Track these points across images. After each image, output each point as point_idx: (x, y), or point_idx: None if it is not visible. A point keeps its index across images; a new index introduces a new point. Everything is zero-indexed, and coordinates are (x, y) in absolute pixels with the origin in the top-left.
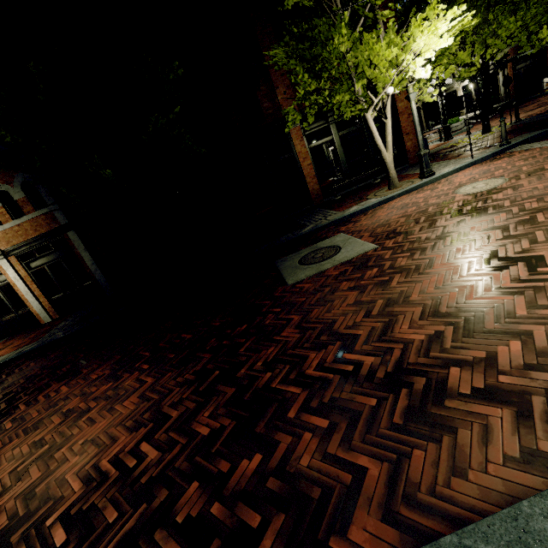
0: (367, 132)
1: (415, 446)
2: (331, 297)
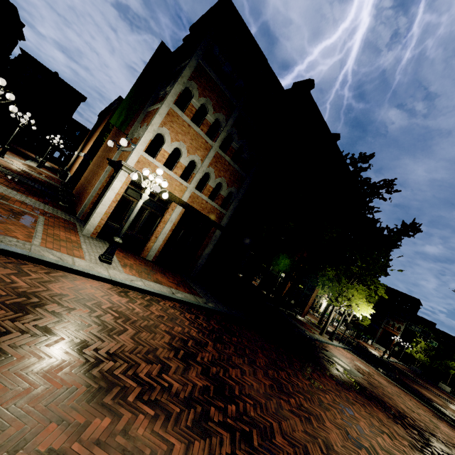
0: (303, 294)
1: (451, 450)
2: (381, 395)
